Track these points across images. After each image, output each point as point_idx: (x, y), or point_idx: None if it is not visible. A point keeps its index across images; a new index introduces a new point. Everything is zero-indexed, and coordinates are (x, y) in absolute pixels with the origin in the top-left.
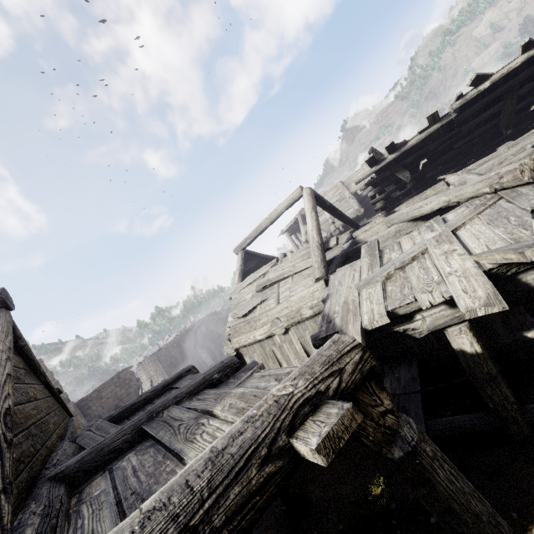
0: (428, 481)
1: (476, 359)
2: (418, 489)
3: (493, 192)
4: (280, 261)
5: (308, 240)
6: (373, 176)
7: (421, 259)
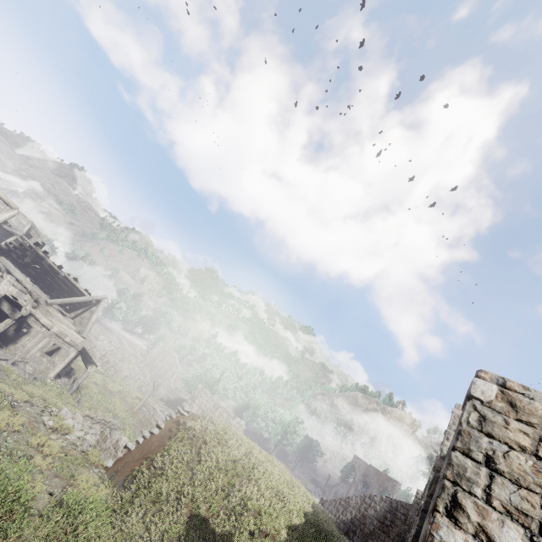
0: None
1: None
2: None
3: (29, 292)
4: None
5: None
6: (23, 232)
7: (1, 278)
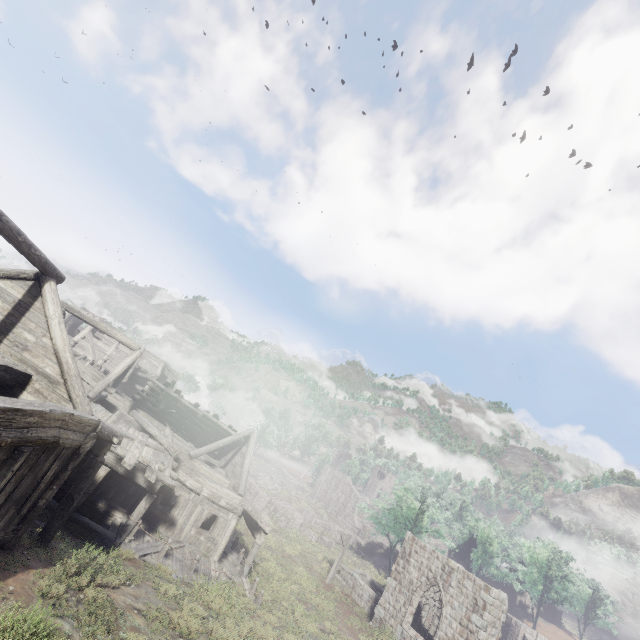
0: (95, 469)
1: (95, 482)
2: (91, 469)
3: (166, 449)
4: (80, 358)
5: (78, 343)
6: (156, 374)
7: (130, 440)
